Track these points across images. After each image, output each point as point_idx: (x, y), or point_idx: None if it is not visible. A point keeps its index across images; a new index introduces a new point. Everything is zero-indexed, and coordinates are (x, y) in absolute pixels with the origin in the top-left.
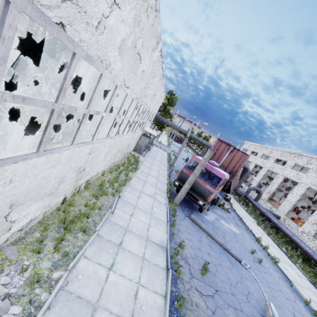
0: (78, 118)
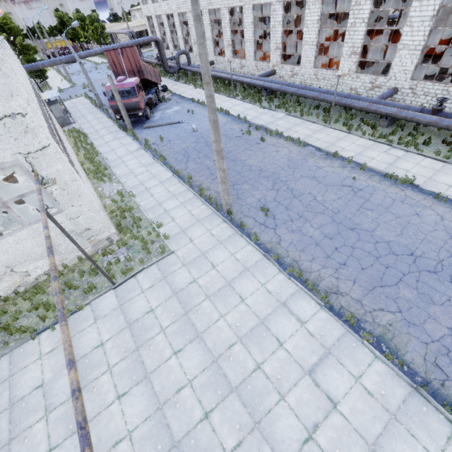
0: None
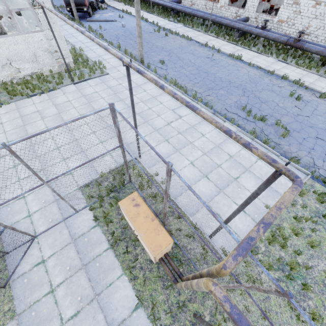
0: None
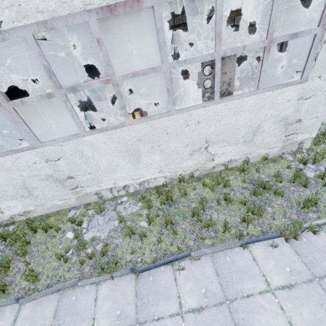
0: None
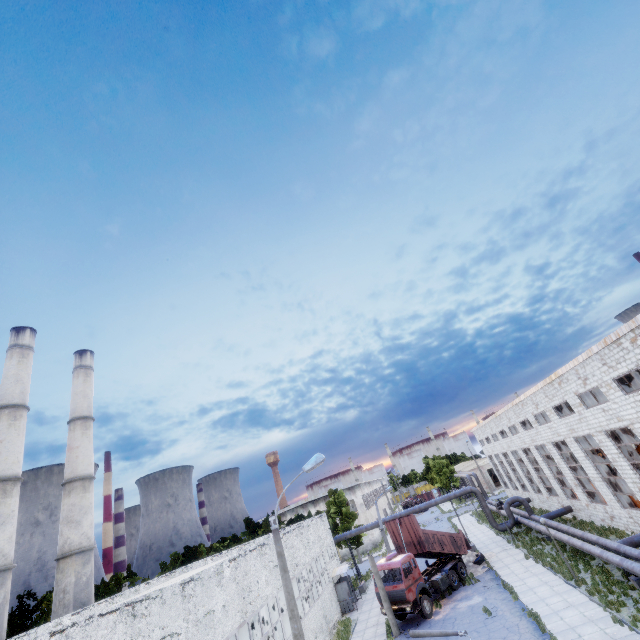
0: (266, 639)
